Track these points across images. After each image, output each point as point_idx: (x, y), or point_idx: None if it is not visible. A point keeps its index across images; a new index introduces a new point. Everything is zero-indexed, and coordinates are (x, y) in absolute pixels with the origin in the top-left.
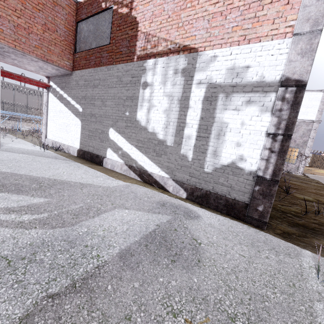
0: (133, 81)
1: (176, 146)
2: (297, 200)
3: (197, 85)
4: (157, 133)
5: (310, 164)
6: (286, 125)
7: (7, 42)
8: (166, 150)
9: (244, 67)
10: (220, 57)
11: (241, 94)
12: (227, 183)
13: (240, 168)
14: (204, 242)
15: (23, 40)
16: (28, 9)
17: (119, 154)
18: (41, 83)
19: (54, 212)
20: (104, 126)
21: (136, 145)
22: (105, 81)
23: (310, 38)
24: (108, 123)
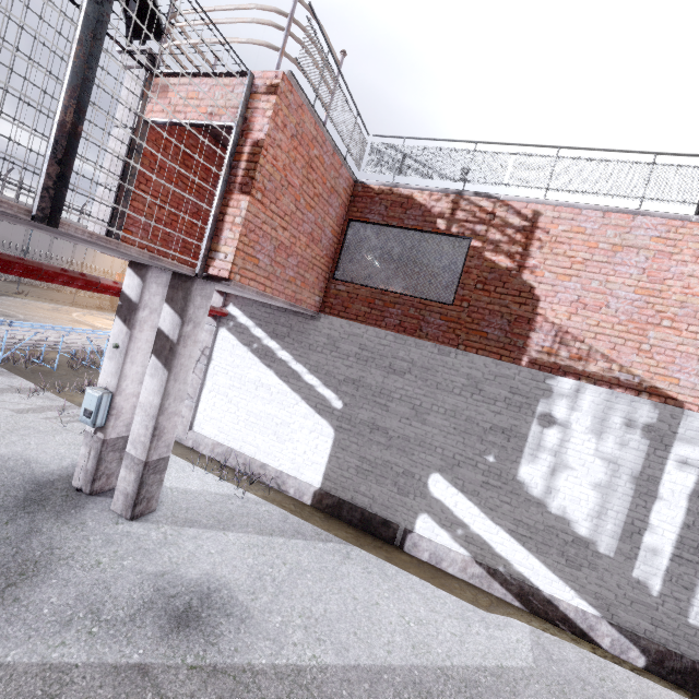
0: (514, 401)
1: (621, 560)
2: None
3: (679, 464)
4: (574, 521)
5: None
6: None
7: (257, 282)
8: (594, 560)
9: None
10: None
11: None
12: None
13: None
14: None
15: (277, 272)
16: (299, 210)
17: (456, 535)
18: (216, 311)
19: None
20: (415, 463)
21: (513, 529)
22: (429, 373)
23: None
24: (429, 461)
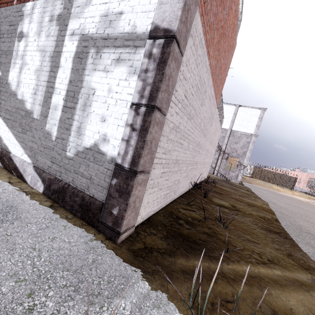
0: (10, 31)
1: (42, 119)
2: (210, 205)
3: (70, 36)
4: (26, 101)
5: (252, 175)
6: (151, 92)
7: None
8: (32, 124)
9: (117, 13)
10: None
11: (112, 49)
12: (87, 173)
13: (102, 152)
14: None
15: None
16: None
17: None
18: None
19: None
20: None
21: (4, 116)
22: None
23: None
24: None
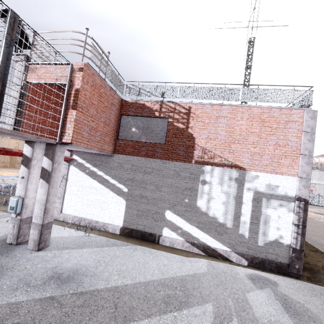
0: (192, 177)
1: (235, 228)
2: None
3: (247, 190)
4: (218, 218)
5: None
6: (303, 220)
7: (84, 143)
8: (226, 230)
9: (275, 185)
10: (261, 177)
11: (276, 200)
12: (274, 252)
13: (281, 242)
14: (303, 302)
15: (92, 139)
16: (98, 113)
17: (178, 233)
18: (67, 158)
19: (233, 313)
20: (159, 208)
21: (198, 225)
22: (160, 171)
23: (306, 181)
24: (164, 206)
